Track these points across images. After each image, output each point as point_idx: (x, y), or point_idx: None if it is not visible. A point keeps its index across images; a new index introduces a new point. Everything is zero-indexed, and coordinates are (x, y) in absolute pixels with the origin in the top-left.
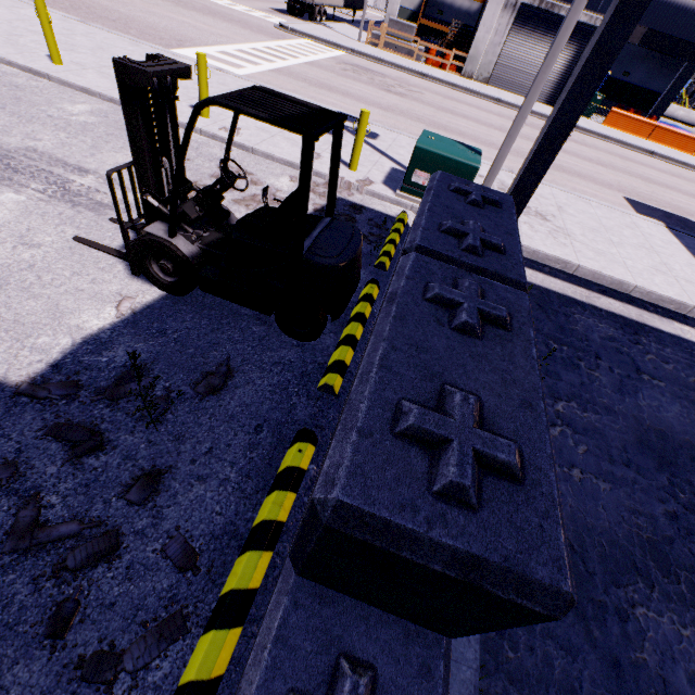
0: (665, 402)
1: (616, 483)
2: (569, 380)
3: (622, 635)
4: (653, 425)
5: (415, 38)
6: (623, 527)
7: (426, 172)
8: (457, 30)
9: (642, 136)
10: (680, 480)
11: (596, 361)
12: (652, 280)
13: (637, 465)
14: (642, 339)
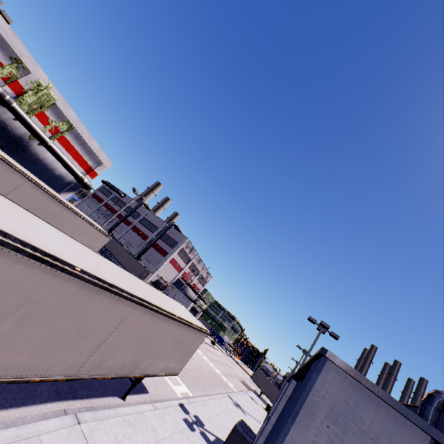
0: None
1: None
2: None
3: None
4: None
5: None
6: None
7: None
8: None
9: None
10: None
11: None
12: None
13: None
14: None
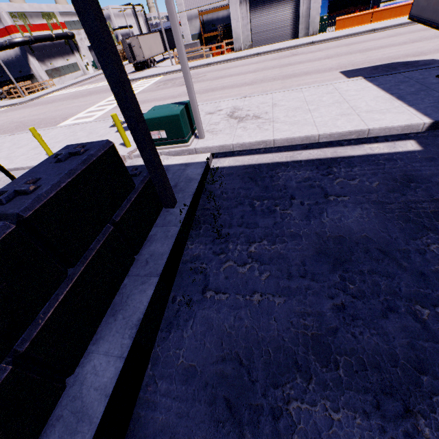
0: (346, 212)
1: (290, 295)
2: (264, 225)
3: (273, 433)
4: (332, 234)
5: (200, 47)
6: (291, 331)
7: (155, 130)
8: (222, 30)
9: (366, 23)
10: (352, 273)
11: (290, 201)
12: (334, 125)
13: (313, 273)
14: (333, 169)
